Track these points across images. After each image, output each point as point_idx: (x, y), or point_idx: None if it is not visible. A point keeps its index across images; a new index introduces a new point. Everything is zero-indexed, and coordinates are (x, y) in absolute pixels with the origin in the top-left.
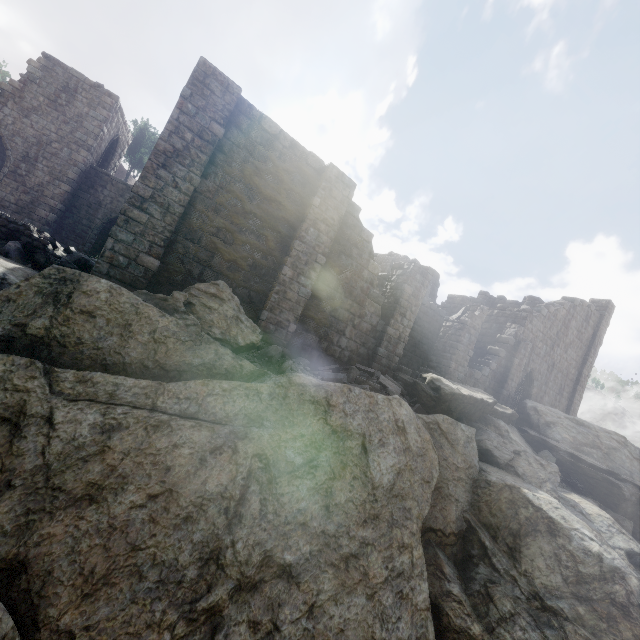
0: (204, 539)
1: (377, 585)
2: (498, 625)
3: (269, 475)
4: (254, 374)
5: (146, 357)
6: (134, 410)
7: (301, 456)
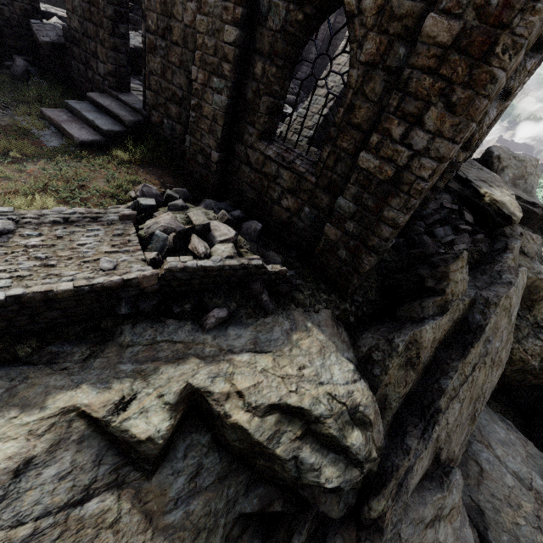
0: (474, 398)
1: (503, 361)
2: (522, 340)
3: (492, 361)
4: (470, 306)
5: (436, 344)
6: (463, 387)
7: (499, 342)
